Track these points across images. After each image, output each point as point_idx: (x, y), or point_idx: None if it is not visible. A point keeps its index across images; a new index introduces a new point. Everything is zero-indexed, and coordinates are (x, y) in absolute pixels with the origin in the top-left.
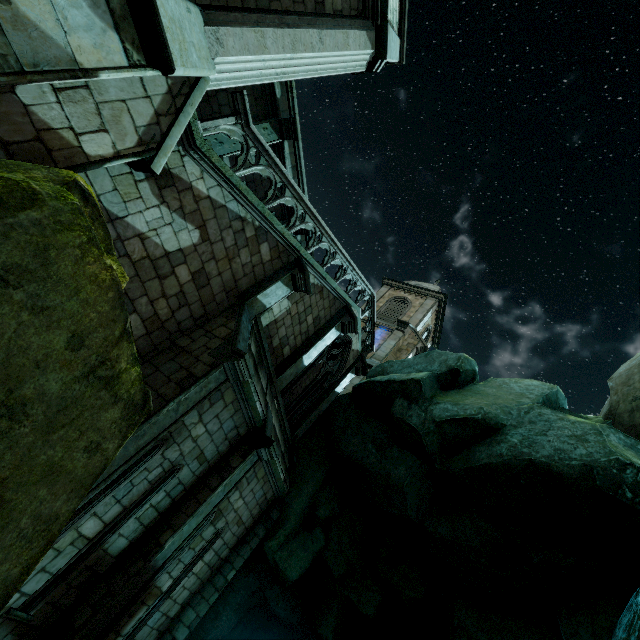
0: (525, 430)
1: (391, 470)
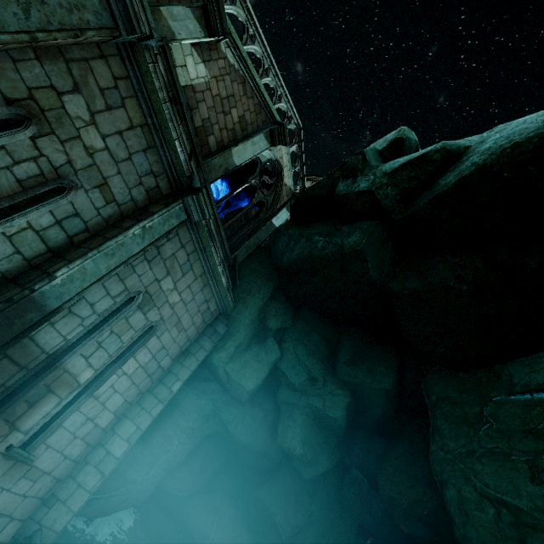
0: (495, 136)
1: (344, 241)
